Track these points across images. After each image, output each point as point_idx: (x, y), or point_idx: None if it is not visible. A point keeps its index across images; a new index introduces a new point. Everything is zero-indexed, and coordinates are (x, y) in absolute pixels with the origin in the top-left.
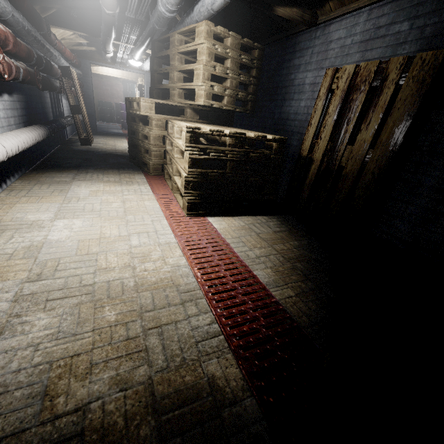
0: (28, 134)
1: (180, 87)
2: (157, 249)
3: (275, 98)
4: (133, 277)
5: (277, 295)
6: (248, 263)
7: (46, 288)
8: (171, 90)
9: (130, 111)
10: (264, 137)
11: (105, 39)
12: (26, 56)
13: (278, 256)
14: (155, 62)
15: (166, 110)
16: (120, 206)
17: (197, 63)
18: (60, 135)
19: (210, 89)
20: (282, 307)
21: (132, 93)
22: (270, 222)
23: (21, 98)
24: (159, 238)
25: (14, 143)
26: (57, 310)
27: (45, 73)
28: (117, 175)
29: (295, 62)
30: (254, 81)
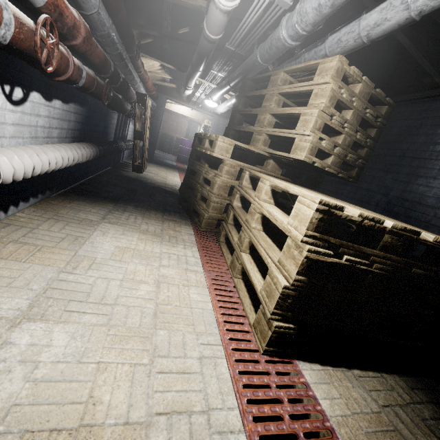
0: (64, 152)
1: (270, 133)
2: None
3: (394, 170)
4: None
5: None
6: None
7: None
8: (254, 134)
9: (198, 148)
10: None
11: (191, 72)
12: (99, 64)
13: None
14: (242, 101)
15: (237, 155)
16: (150, 295)
17: (308, 107)
18: (115, 157)
19: (317, 142)
20: None
21: (195, 132)
22: (421, 405)
23: (80, 110)
24: None
25: (29, 163)
26: None
27: (119, 93)
28: (160, 221)
29: None
30: (370, 143)
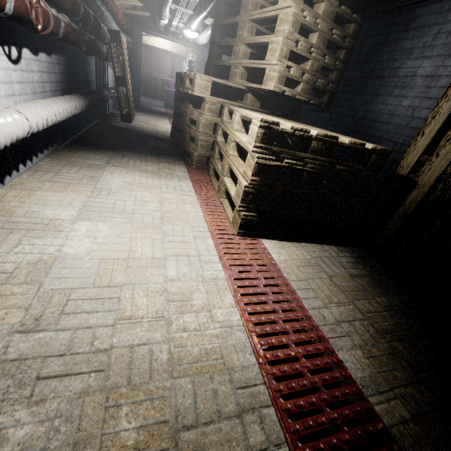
0: (62, 104)
1: (245, 65)
2: (201, 288)
3: (361, 91)
4: (167, 341)
5: (384, 413)
6: (327, 334)
7: (42, 350)
8: (232, 68)
9: (180, 89)
10: (362, 145)
11: None
12: (70, 8)
13: (366, 324)
14: (218, 31)
15: (220, 92)
16: (156, 208)
17: (274, 34)
18: (101, 108)
19: (285, 71)
20: (398, 448)
21: (180, 69)
22: (342, 257)
23: (61, 60)
24: (203, 269)
25: (43, 116)
26: (49, 405)
27: (92, 34)
28: (156, 163)
29: (405, 44)
30: (339, 66)
